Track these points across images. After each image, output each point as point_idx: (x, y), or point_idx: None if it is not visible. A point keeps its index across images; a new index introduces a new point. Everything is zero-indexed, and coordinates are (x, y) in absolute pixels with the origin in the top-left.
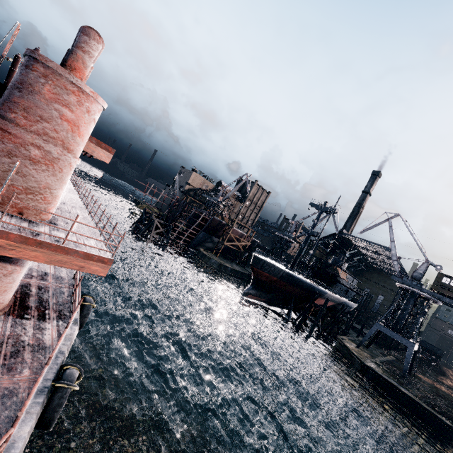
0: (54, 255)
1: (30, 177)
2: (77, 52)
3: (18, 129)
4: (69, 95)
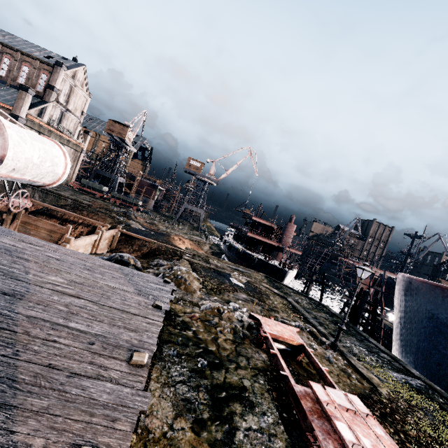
0: (294, 250)
1: (288, 240)
2: (292, 220)
3: (287, 233)
4: (292, 227)
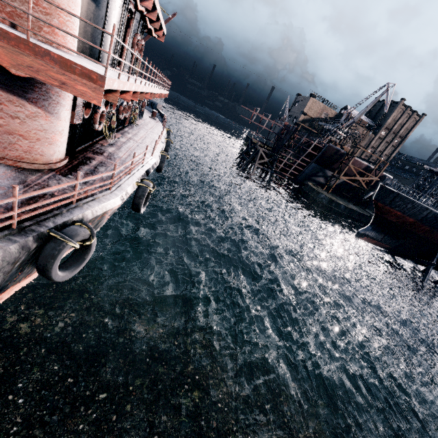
0: (19, 55)
1: None
2: None
3: None
4: None
